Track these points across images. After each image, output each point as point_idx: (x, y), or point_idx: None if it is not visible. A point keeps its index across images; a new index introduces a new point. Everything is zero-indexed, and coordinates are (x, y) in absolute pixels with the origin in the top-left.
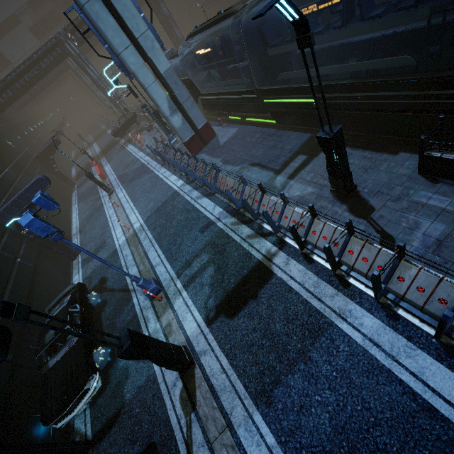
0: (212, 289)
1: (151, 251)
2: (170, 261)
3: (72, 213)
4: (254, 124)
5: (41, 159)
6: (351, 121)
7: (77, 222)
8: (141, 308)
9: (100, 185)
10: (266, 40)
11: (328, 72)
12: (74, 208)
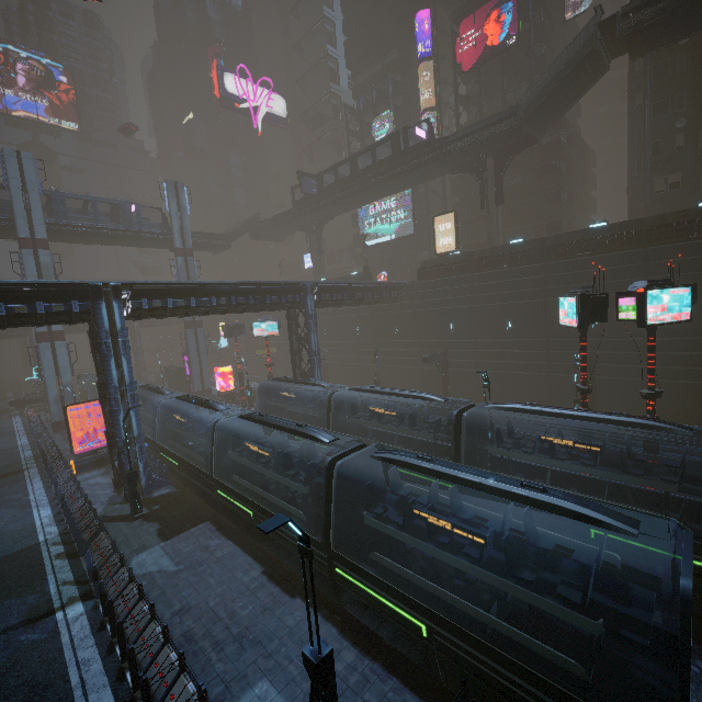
0: None
1: None
2: None
3: None
4: None
5: None
6: None
7: None
8: None
9: None
10: None
11: None
12: None
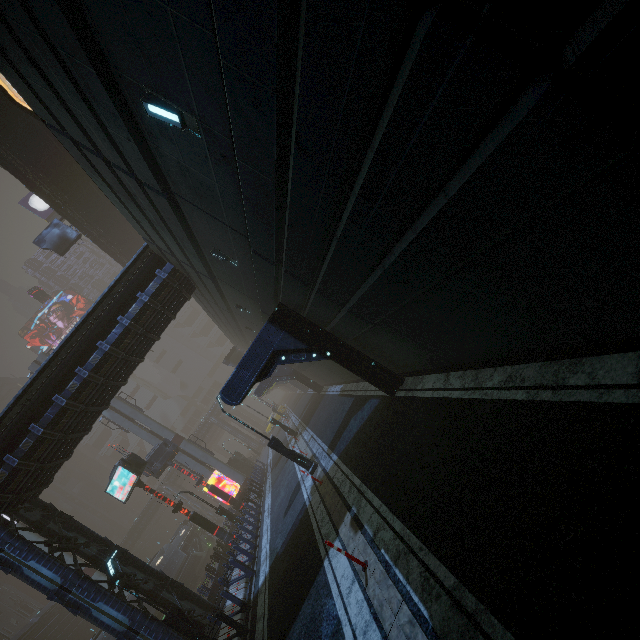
0: None
1: None
2: None
3: None
4: None
5: None
6: None
7: None
8: None
9: None
10: None
11: None
12: None
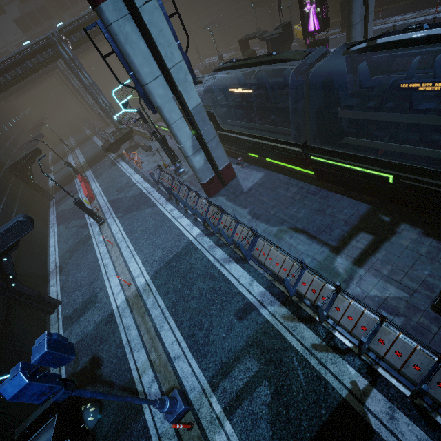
0: (273, 431)
1: (165, 330)
2: (197, 356)
3: (49, 237)
4: (276, 167)
5: (16, 169)
6: (437, 208)
7: (56, 253)
8: (159, 434)
9: (90, 214)
10: (337, 99)
11: (427, 154)
12: (51, 232)
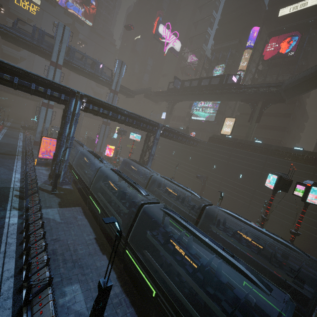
0: (1, 152)
1: None
2: None
3: None
4: None
5: None
6: None
7: None
8: None
9: None
10: None
11: None
12: None
